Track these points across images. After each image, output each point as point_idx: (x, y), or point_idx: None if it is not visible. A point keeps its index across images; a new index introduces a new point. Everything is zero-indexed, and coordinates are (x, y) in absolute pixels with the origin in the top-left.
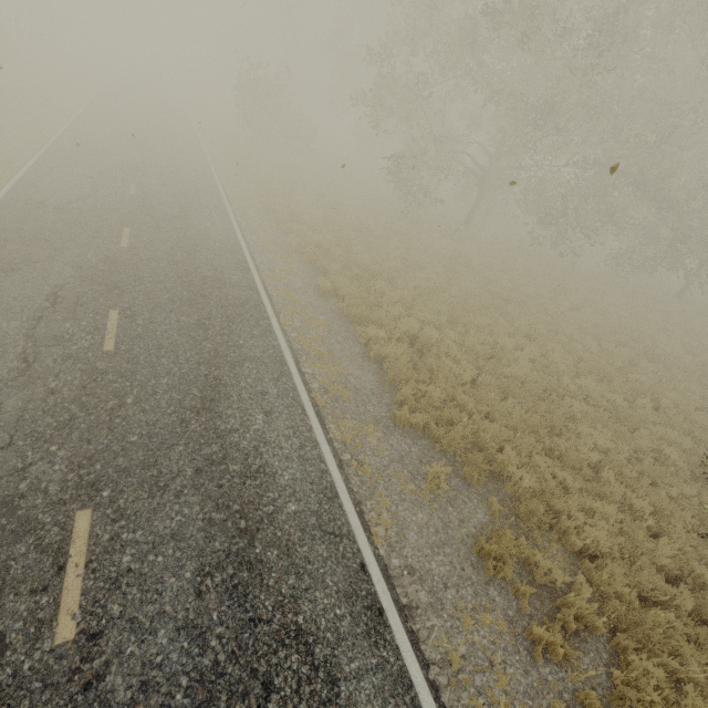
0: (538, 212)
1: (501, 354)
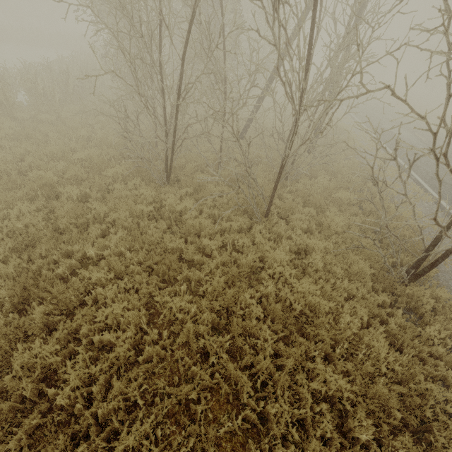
0: None
1: None
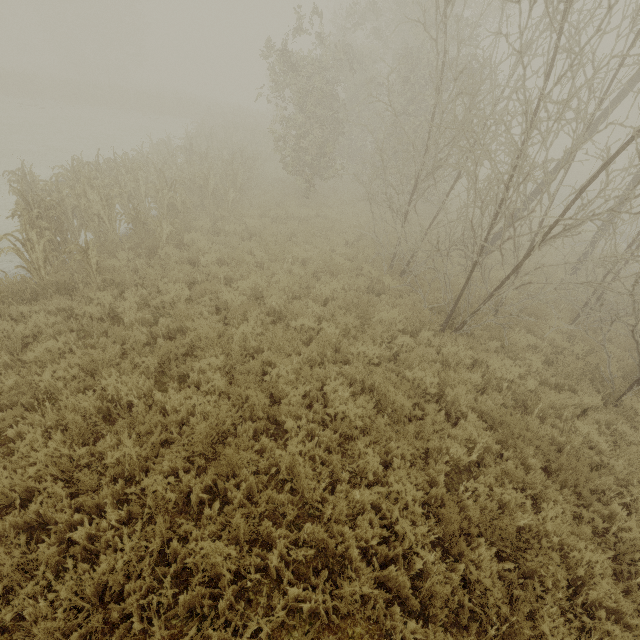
0: None
1: None
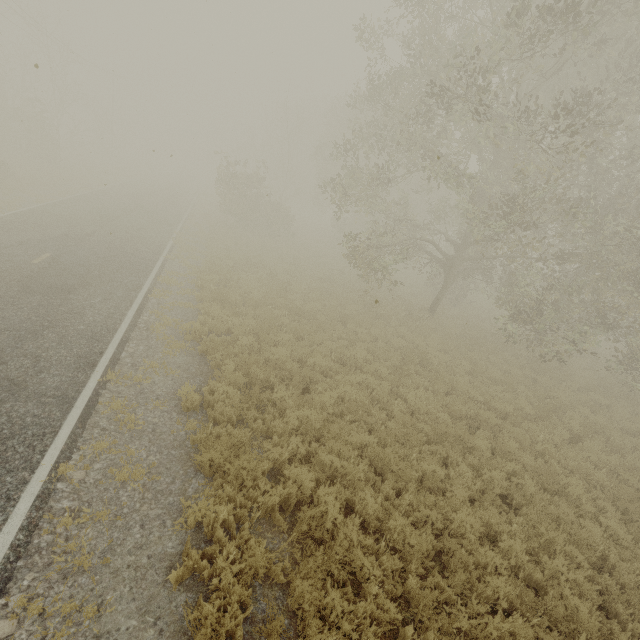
0: (513, 305)
1: (455, 554)
